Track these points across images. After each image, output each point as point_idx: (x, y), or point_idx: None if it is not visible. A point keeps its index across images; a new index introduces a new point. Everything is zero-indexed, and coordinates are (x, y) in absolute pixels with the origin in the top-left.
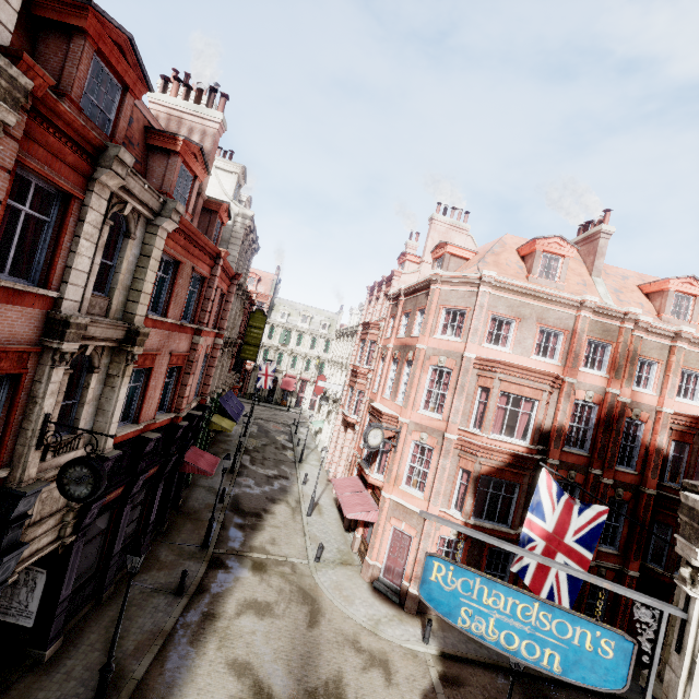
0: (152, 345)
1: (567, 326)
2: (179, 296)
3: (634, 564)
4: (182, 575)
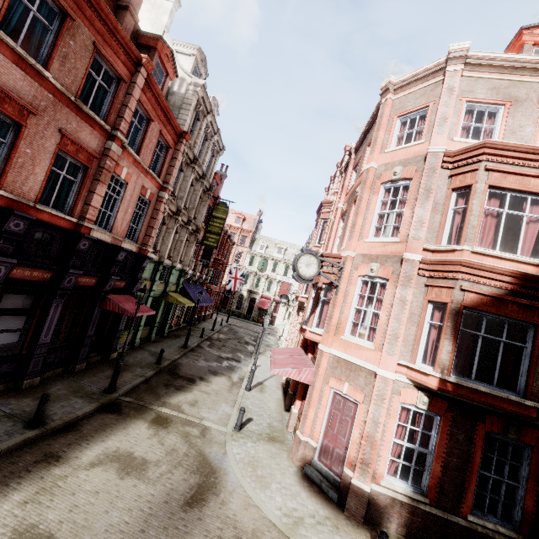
0: (18, 92)
1: None
2: (72, 64)
3: None
4: (40, 399)
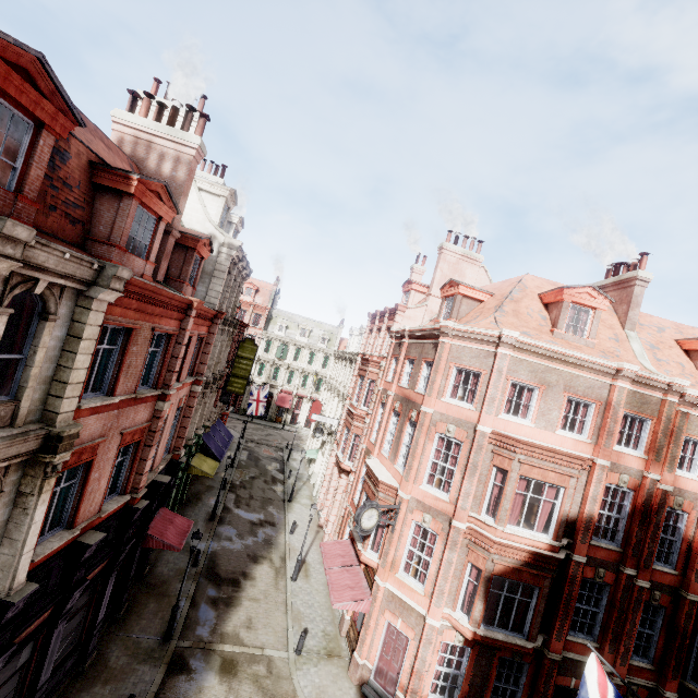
0: (91, 434)
1: (600, 396)
2: (133, 365)
3: (671, 683)
4: None
